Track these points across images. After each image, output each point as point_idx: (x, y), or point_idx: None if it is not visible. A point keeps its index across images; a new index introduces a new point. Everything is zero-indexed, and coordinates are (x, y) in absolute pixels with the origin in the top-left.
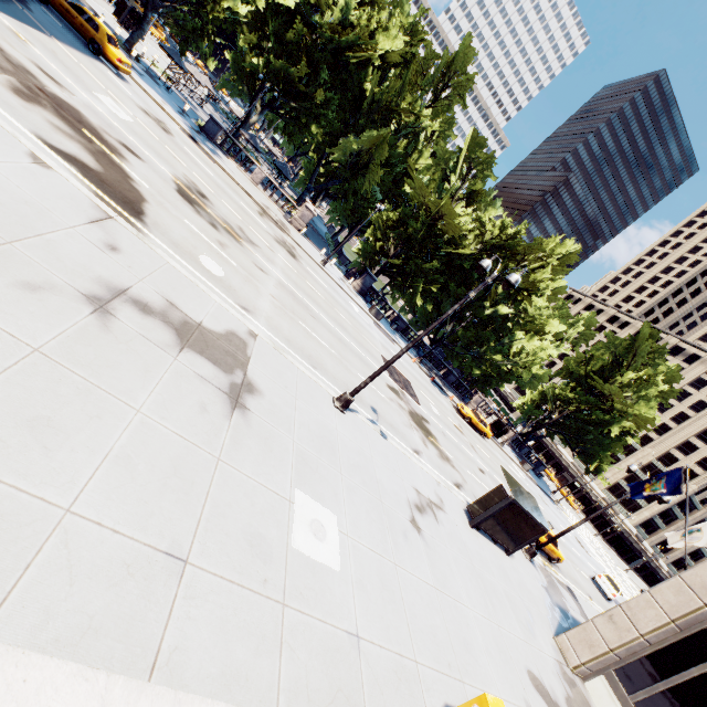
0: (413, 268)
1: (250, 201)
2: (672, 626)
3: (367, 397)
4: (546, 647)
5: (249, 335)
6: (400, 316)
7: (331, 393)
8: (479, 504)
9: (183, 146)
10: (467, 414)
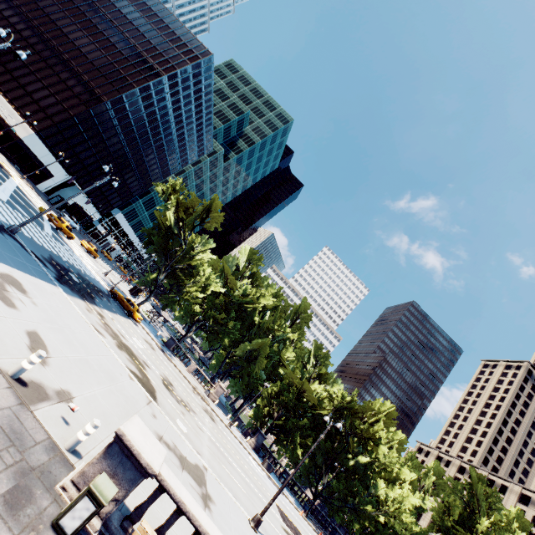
0: (291, 426)
1: (188, 384)
2: None
3: (269, 529)
4: None
5: (204, 467)
6: (286, 469)
7: (247, 516)
8: None
9: (160, 355)
10: None
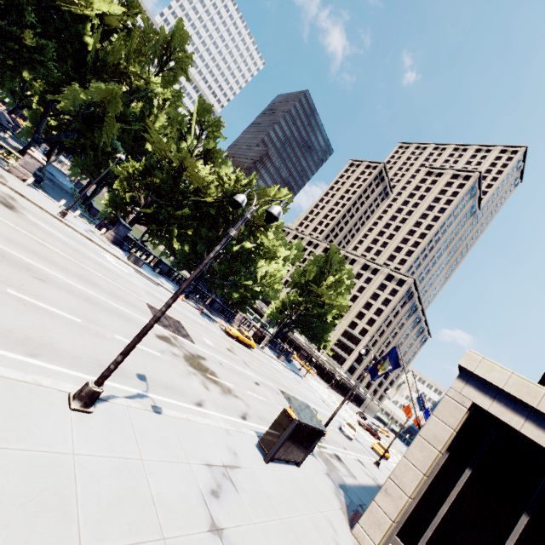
0: (166, 216)
1: None
2: (425, 479)
3: (130, 363)
4: None
5: None
6: (161, 260)
7: (66, 389)
8: (270, 435)
9: None
10: (235, 334)
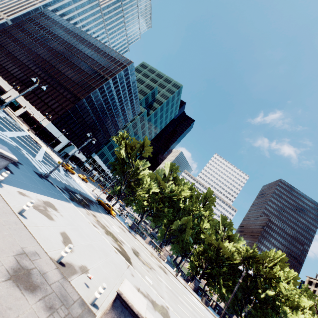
0: (216, 273)
1: (147, 251)
2: None
3: None
4: None
5: (166, 307)
6: (217, 303)
7: None
8: None
9: (128, 235)
10: None
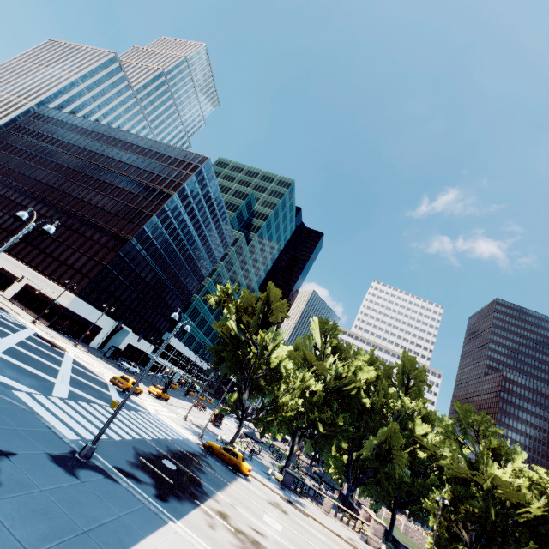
0: None
1: (344, 544)
2: None
3: None
4: None
5: None
6: None
7: None
8: None
9: (295, 518)
10: None
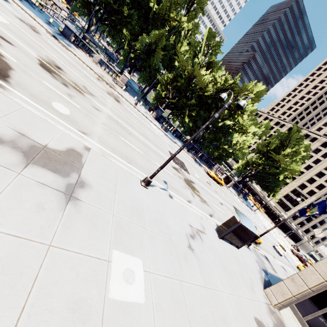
0: (182, 104)
1: (92, 72)
2: (325, 283)
3: (161, 175)
4: (261, 298)
5: (84, 149)
6: (177, 129)
7: (139, 177)
8: (223, 226)
9: (48, 41)
10: (212, 175)
